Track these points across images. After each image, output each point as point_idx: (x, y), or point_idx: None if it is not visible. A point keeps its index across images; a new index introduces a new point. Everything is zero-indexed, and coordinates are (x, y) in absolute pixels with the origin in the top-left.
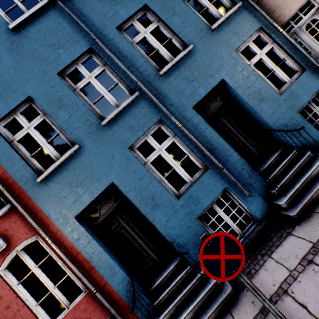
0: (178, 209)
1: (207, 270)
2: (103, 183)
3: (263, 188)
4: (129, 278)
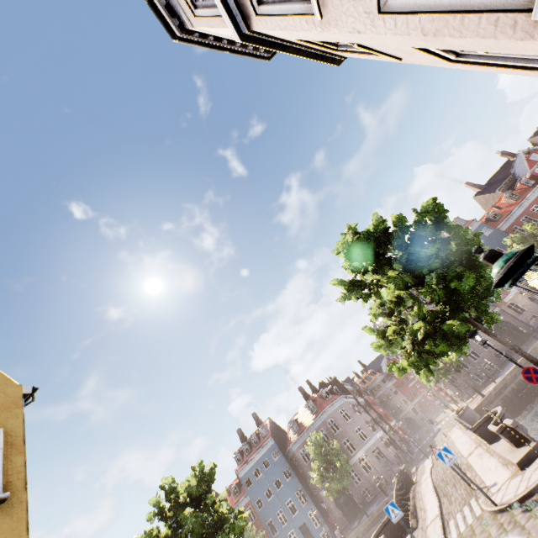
0: None
1: None
2: None
3: None
4: None
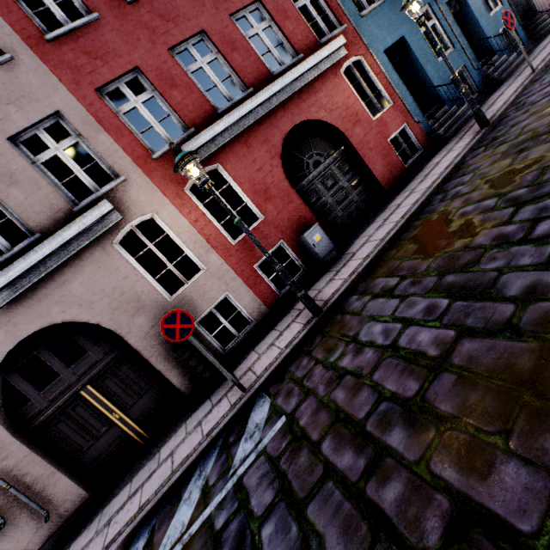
0: (439, 68)
1: (504, 23)
2: (398, 34)
3: (481, 73)
4: (415, 103)
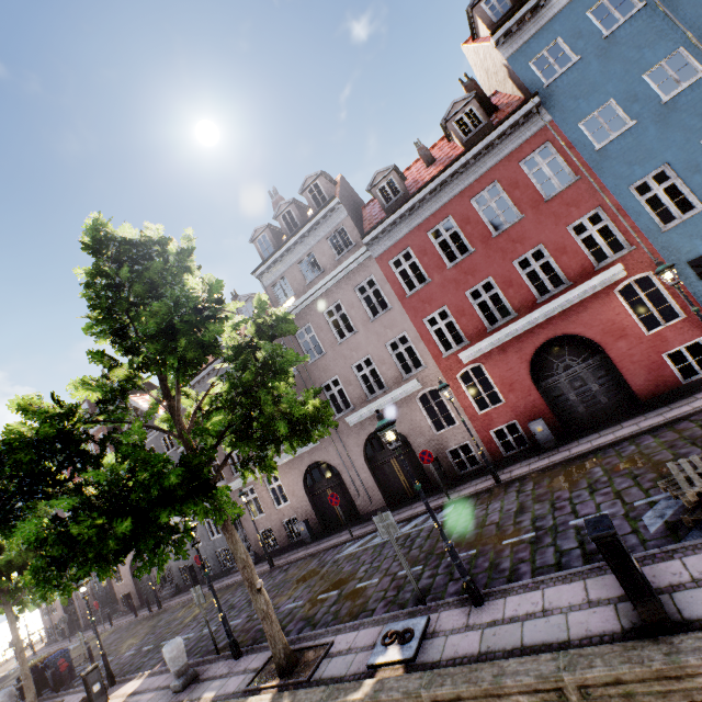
0: None
1: None
2: None
3: None
4: None
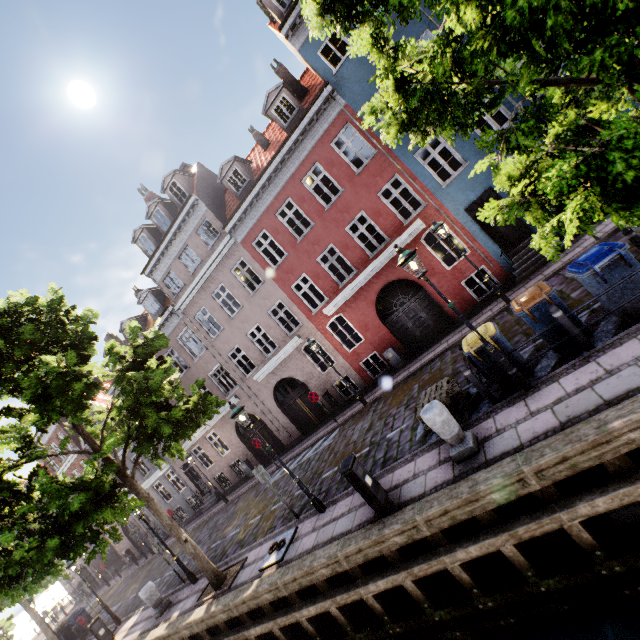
0: None
1: None
2: (484, 187)
3: None
4: (497, 245)
